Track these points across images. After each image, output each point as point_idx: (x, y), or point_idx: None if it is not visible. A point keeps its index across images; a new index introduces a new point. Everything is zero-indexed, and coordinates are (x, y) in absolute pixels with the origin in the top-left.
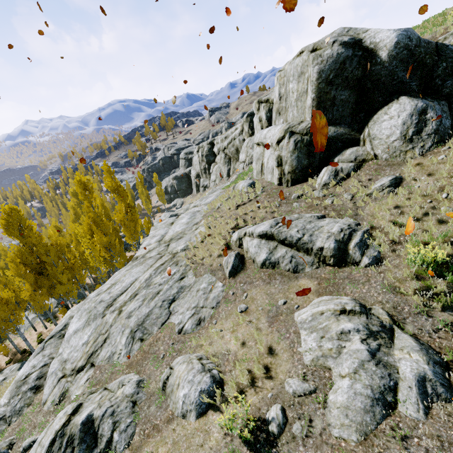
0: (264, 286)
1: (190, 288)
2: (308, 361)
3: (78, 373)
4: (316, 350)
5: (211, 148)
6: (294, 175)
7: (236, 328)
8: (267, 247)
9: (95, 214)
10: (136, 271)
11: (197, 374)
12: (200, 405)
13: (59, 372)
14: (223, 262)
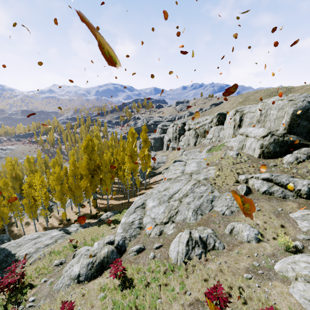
0: (267, 202)
1: (219, 197)
2: (305, 230)
3: (165, 224)
4: (309, 226)
5: (183, 126)
6: (269, 154)
7: (257, 216)
8: (267, 185)
9: (133, 151)
10: (178, 184)
11: (251, 228)
12: (256, 239)
13: (153, 222)
14: (238, 188)
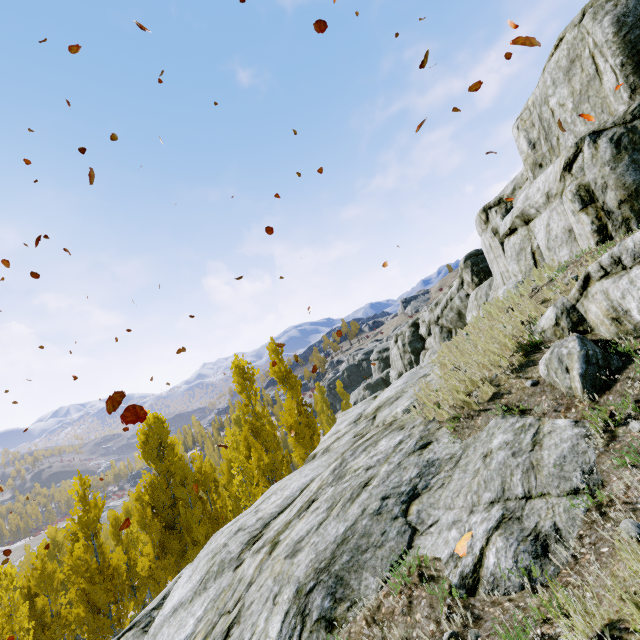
0: None
1: (456, 461)
2: None
3: None
4: None
5: (415, 332)
6: (638, 203)
7: None
8: None
9: (255, 414)
10: (313, 466)
11: None
12: None
13: None
14: (541, 370)
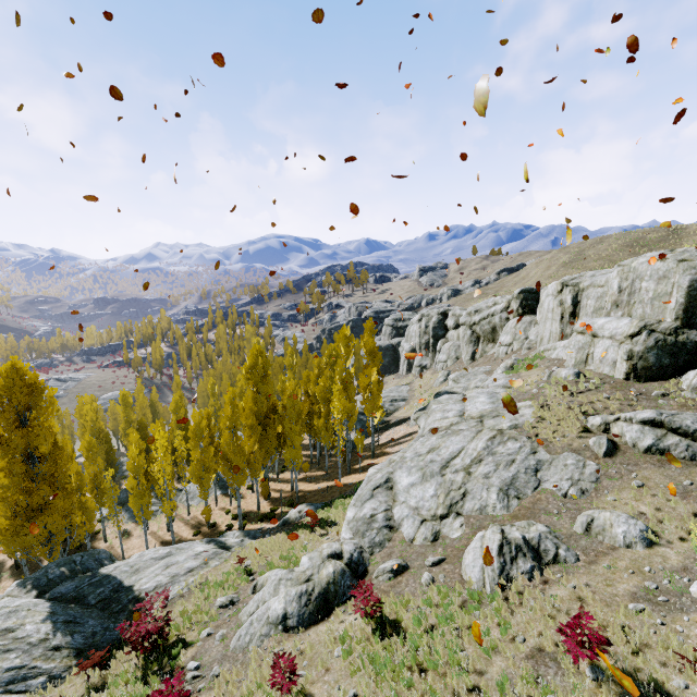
0: (656, 468)
1: (550, 463)
2: None
3: (443, 519)
4: None
5: (442, 320)
6: (649, 372)
7: (640, 498)
8: (653, 433)
9: (348, 374)
10: (458, 440)
11: (629, 518)
12: (644, 540)
13: (416, 516)
14: (590, 443)
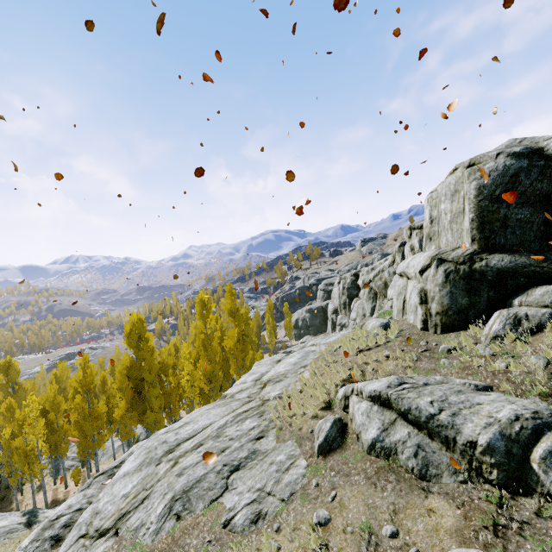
0: (365, 487)
1: (265, 456)
2: None
3: (99, 537)
4: None
5: (354, 281)
6: (445, 318)
7: None
8: (379, 418)
9: (206, 336)
10: (216, 413)
11: None
12: None
13: (84, 527)
14: (315, 428)
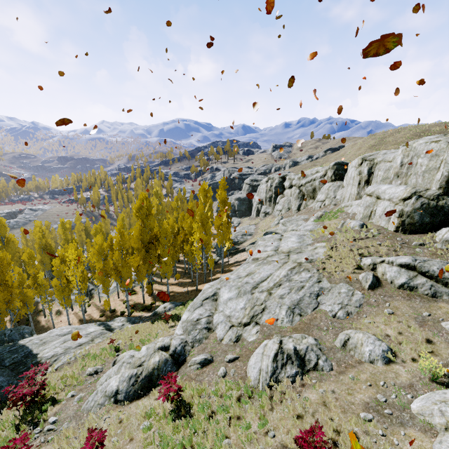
0: (405, 301)
1: (329, 290)
2: None
3: (245, 326)
4: None
5: (281, 182)
6: (413, 227)
7: (388, 323)
8: (407, 274)
9: (205, 216)
10: (268, 268)
11: (376, 340)
12: (384, 358)
13: (228, 322)
14: (360, 278)
